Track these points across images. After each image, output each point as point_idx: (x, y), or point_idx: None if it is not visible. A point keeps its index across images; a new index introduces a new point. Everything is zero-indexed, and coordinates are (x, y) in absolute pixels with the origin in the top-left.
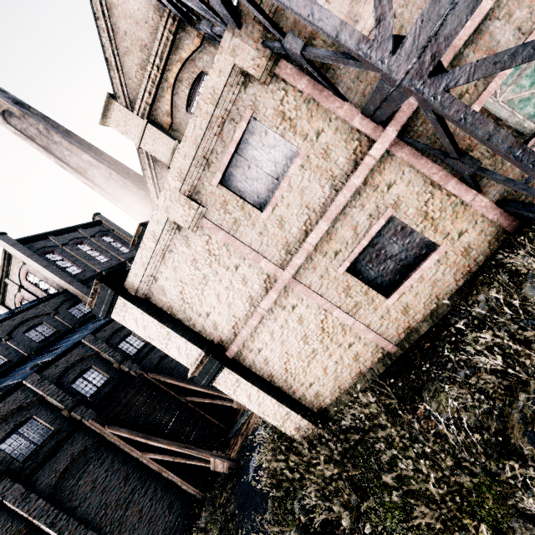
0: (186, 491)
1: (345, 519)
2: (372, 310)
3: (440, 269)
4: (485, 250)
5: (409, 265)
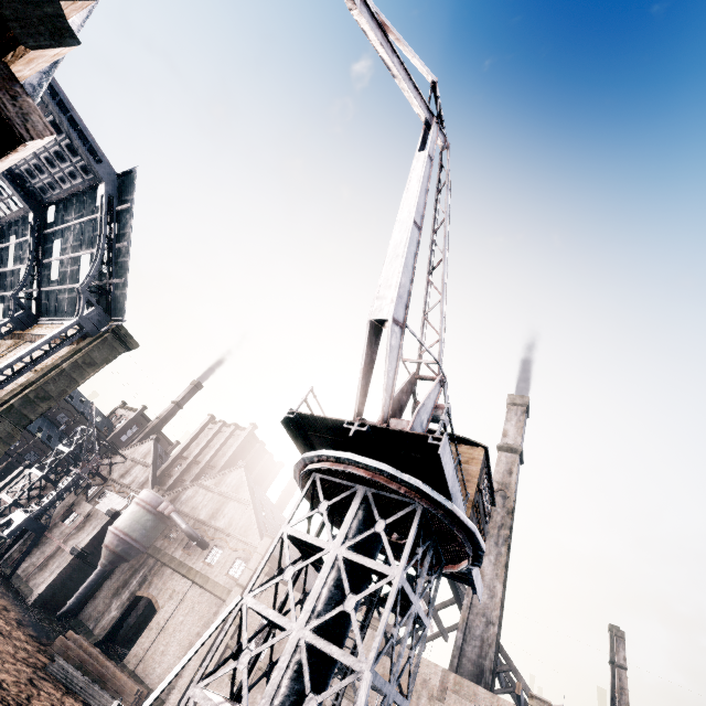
0: None
1: None
2: None
3: None
4: None
5: None
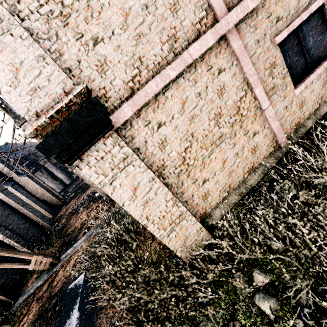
0: None
1: None
2: (282, 98)
3: None
4: None
5: (311, 64)
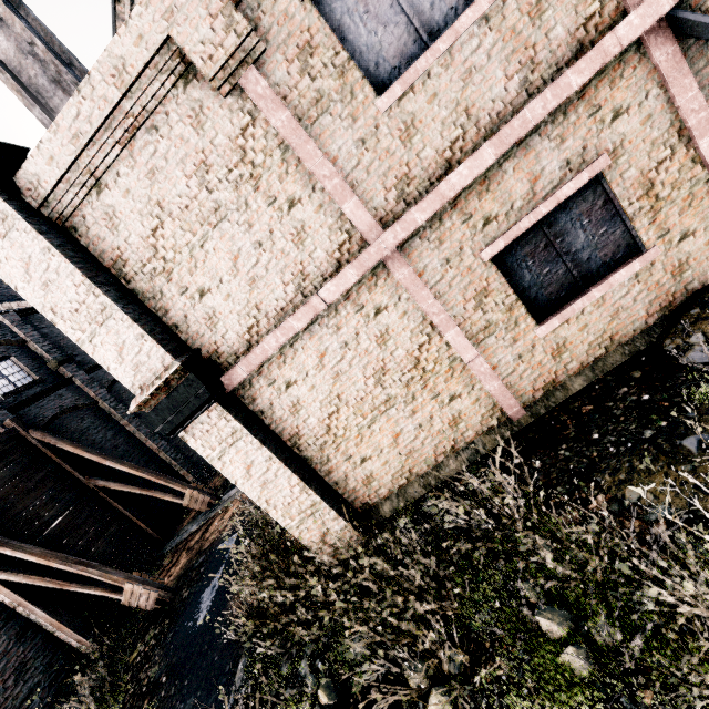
0: (62, 642)
1: (439, 702)
2: (509, 341)
3: (634, 290)
4: (705, 272)
5: (587, 275)
